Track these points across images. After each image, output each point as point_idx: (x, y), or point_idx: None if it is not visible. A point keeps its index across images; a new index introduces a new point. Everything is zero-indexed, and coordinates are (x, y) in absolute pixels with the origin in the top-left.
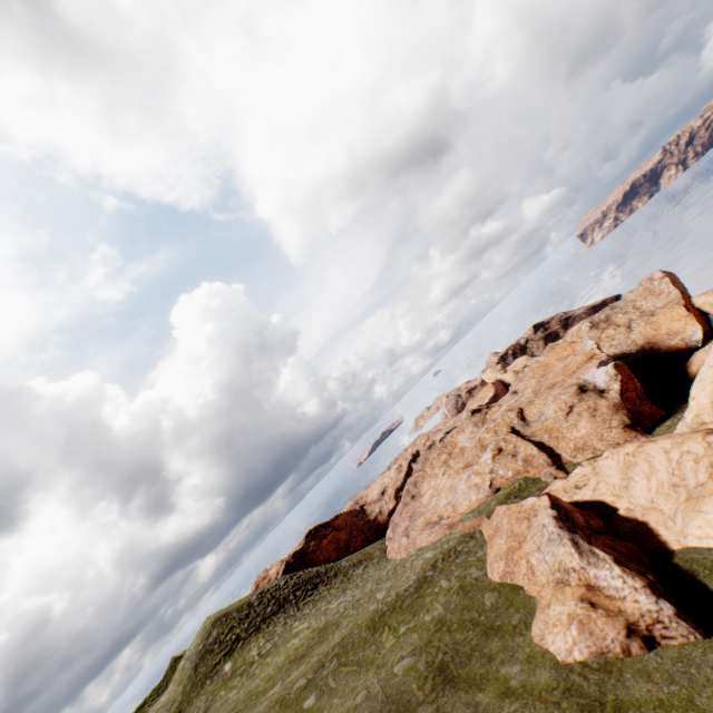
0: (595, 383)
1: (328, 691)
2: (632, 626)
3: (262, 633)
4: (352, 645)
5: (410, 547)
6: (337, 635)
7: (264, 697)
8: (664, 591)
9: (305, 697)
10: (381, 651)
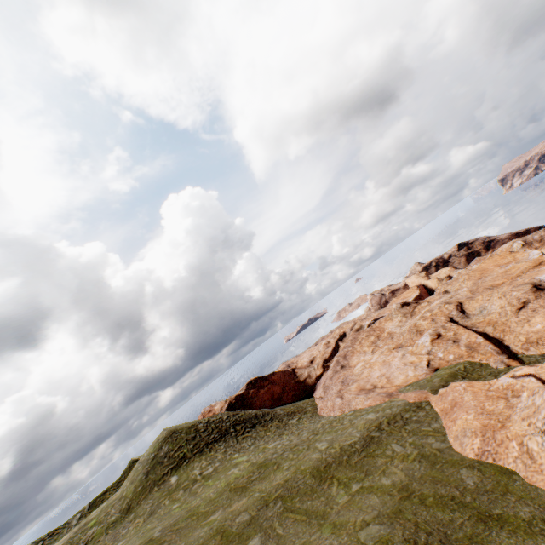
0: None
1: (274, 536)
2: None
3: (205, 456)
4: (297, 491)
5: (345, 407)
6: (278, 476)
7: (205, 522)
8: None
9: (248, 536)
10: (333, 505)
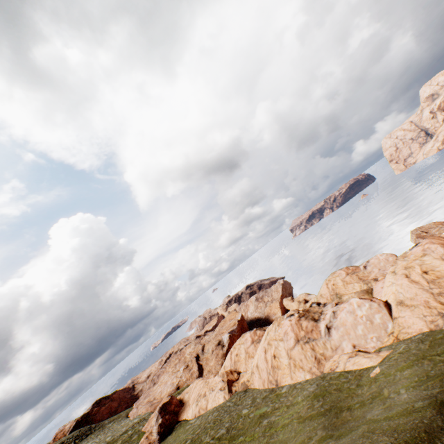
0: (224, 341)
1: None
2: (150, 443)
3: None
4: None
5: (135, 414)
6: None
7: None
8: (163, 432)
9: None
10: None
